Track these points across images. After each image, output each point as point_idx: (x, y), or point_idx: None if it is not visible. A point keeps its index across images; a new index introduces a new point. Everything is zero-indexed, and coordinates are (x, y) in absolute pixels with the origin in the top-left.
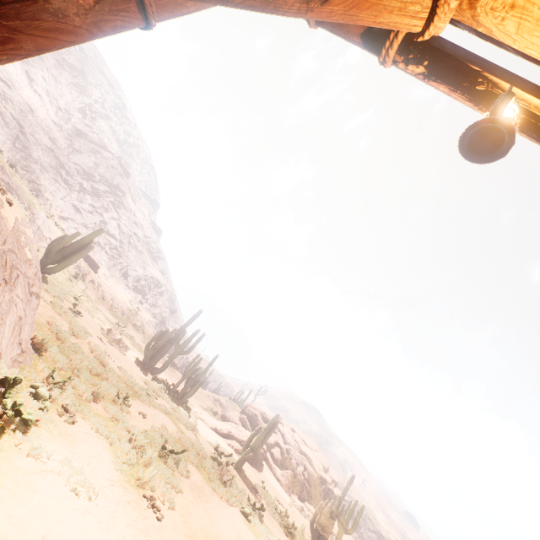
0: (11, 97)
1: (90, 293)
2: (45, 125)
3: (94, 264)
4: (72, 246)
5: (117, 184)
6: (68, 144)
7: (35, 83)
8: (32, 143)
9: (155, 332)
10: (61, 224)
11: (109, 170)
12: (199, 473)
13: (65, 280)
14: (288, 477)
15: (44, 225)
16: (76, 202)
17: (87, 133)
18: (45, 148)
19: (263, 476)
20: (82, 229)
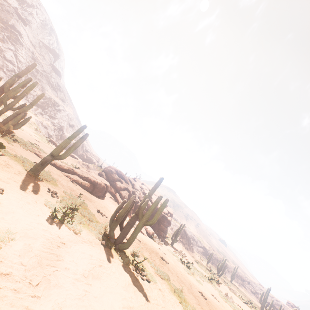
0: None
1: None
2: None
3: None
4: None
5: (12, 24)
6: None
7: None
8: None
9: (54, 134)
10: None
11: (4, 13)
12: None
13: None
14: None
15: None
16: None
17: None
18: None
19: (102, 201)
20: None
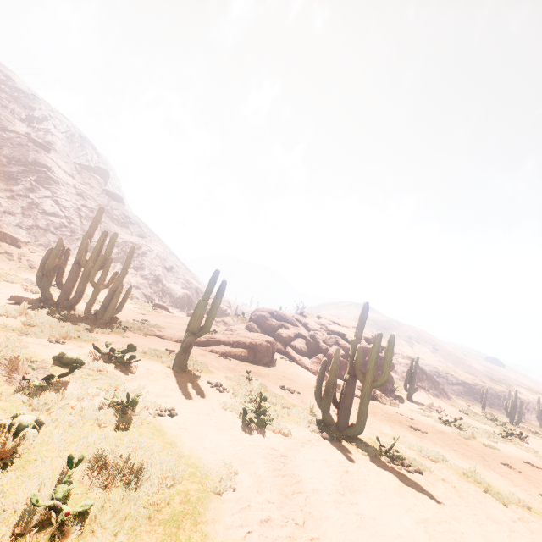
0: None
1: (1, 264)
2: None
3: (7, 236)
4: None
5: (34, 160)
6: None
7: None
8: None
9: (152, 292)
10: None
11: (17, 150)
12: None
13: None
14: (318, 362)
15: None
16: None
17: None
18: None
19: (275, 370)
20: (6, 218)
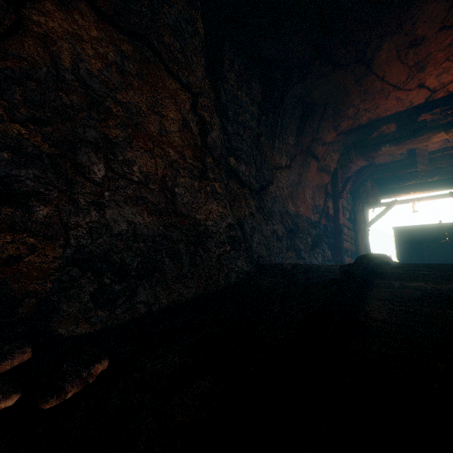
0: None
1: None
2: None
3: None
4: None
5: None
6: None
7: None
8: None
9: None
10: None
11: None
12: None
13: None
14: None
15: None
16: None
17: None
18: None
19: None
20: None
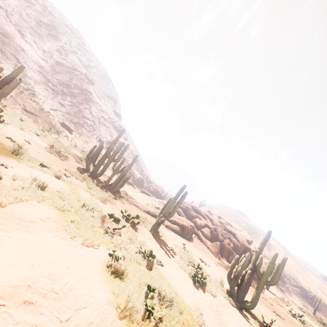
0: (7, 42)
1: (64, 142)
2: (35, 59)
3: (68, 127)
4: (2, 81)
5: (85, 88)
6: (52, 69)
7: (26, 37)
8: (26, 68)
9: None
10: (52, 113)
11: (79, 81)
12: (56, 215)
13: (36, 129)
14: (216, 246)
15: (17, 96)
16: (61, 101)
17: (64, 63)
18: (36, 71)
19: (192, 244)
20: (67, 116)
